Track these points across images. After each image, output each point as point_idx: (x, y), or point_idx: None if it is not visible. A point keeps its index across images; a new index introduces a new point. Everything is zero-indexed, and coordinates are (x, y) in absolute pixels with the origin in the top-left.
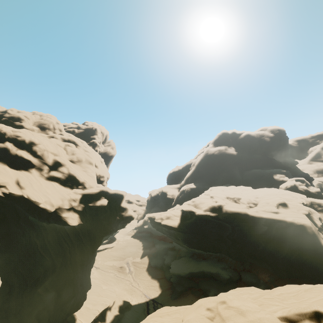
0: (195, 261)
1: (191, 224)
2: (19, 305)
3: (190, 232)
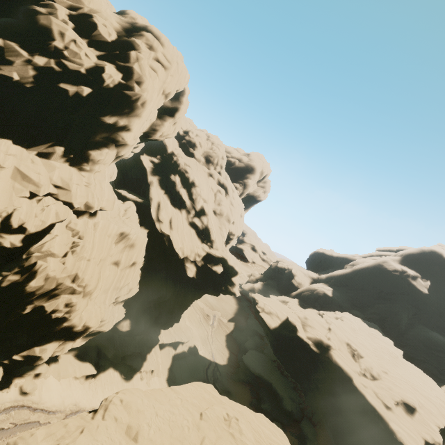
0: (272, 368)
1: (286, 337)
2: (140, 307)
3: (280, 343)
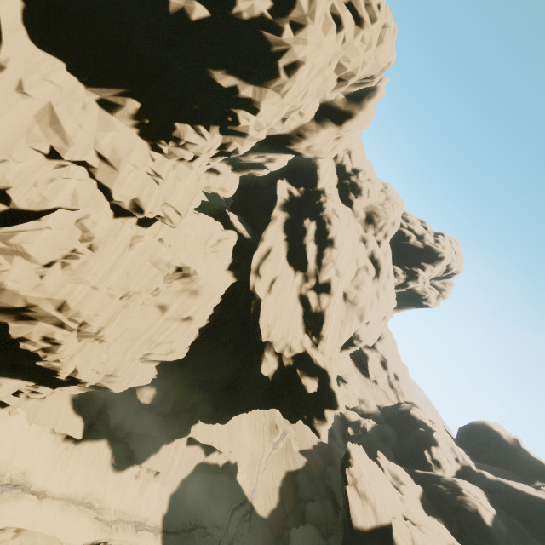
0: None
1: None
2: (178, 379)
3: None
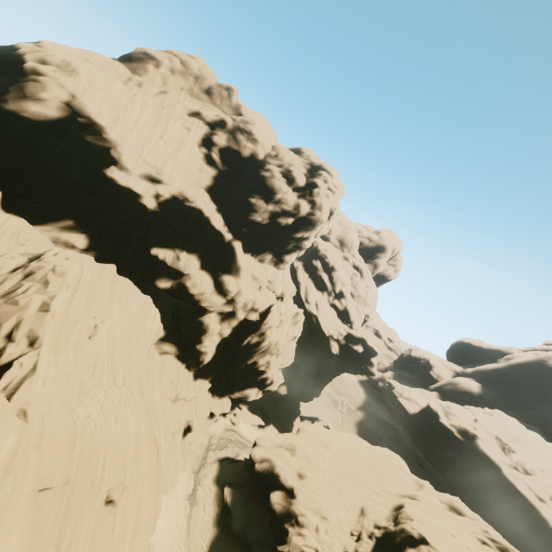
0: (410, 459)
1: (427, 424)
2: (293, 376)
3: (420, 429)
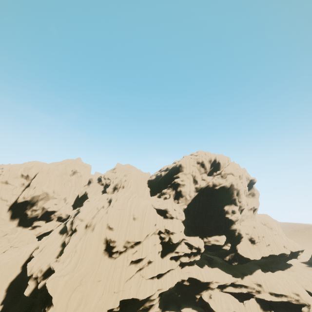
0: None
1: None
2: None
3: None
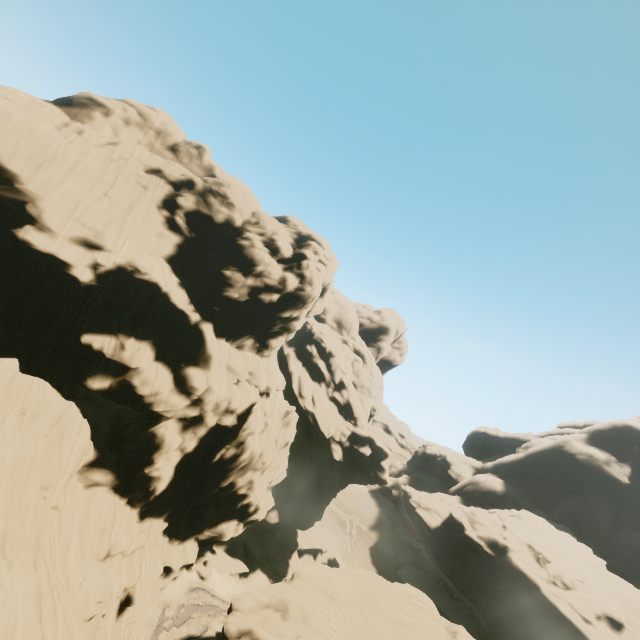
0: (437, 589)
1: (452, 539)
2: (286, 496)
3: (445, 547)
